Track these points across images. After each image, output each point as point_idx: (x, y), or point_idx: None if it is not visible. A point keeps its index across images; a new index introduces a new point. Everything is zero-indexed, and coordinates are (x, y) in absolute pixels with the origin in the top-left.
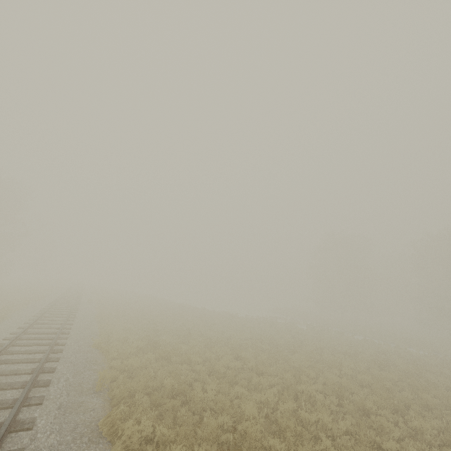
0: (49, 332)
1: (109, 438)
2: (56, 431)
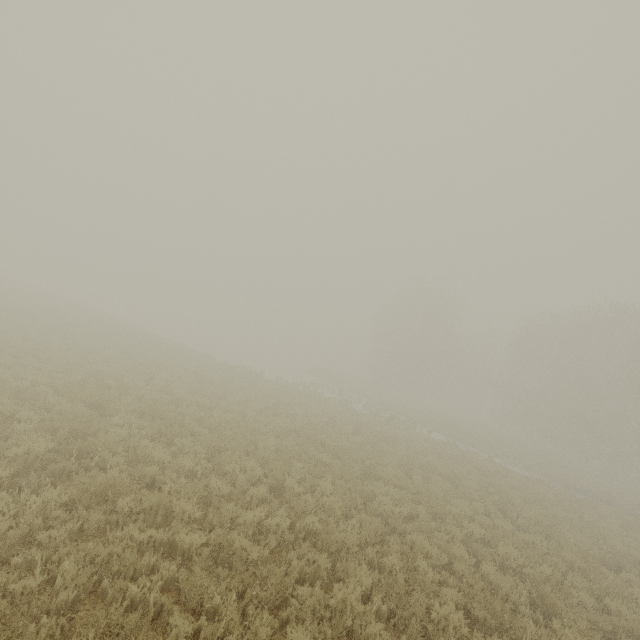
0: None
1: None
2: None
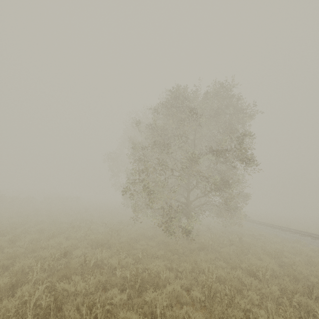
0: None
1: None
2: None
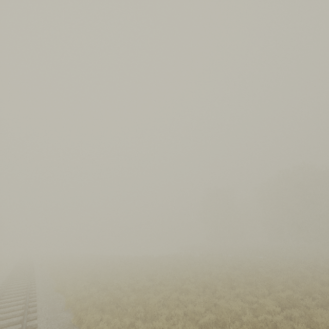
0: (21, 288)
1: (78, 325)
2: (49, 327)
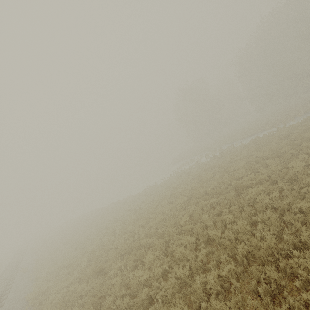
0: None
1: None
2: None
